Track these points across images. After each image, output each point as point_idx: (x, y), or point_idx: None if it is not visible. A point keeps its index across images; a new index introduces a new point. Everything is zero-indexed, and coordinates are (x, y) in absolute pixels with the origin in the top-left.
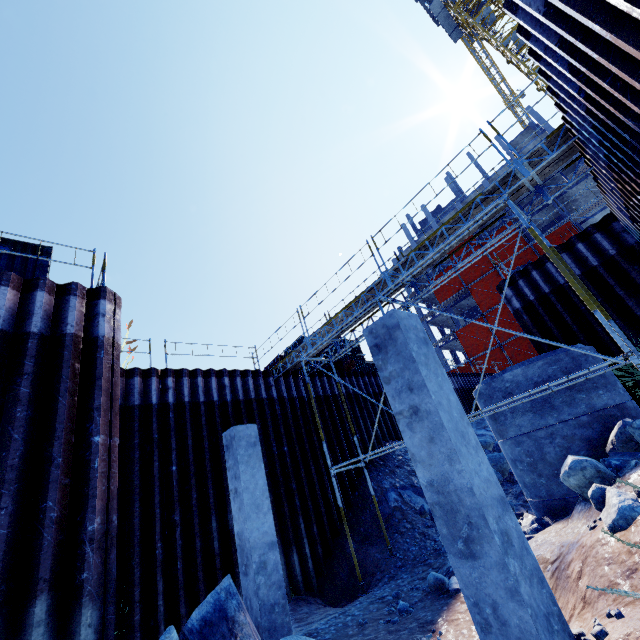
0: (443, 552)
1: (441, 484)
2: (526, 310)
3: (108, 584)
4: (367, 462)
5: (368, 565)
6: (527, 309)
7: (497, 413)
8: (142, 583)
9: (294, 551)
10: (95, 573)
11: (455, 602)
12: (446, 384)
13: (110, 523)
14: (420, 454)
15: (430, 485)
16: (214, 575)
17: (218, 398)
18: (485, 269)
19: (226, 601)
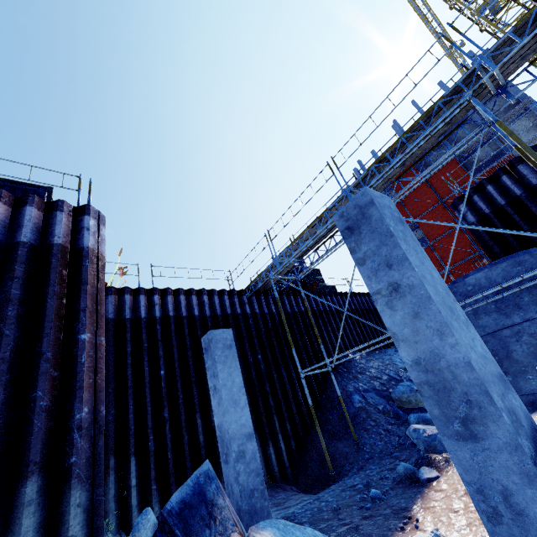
0: (408, 446)
1: (430, 361)
2: (481, 223)
3: (97, 468)
4: (332, 369)
5: (337, 458)
6: (482, 222)
7: None
8: (137, 470)
9: (270, 445)
10: (83, 457)
11: (428, 491)
12: (427, 261)
13: (98, 413)
14: (403, 332)
15: (416, 364)
16: (200, 464)
17: (199, 313)
18: (431, 203)
19: (205, 485)
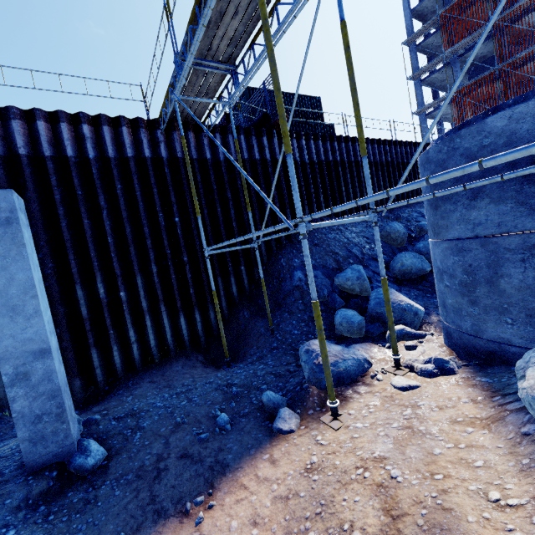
0: None
1: None
2: None
3: None
4: (284, 238)
5: (251, 336)
6: None
7: (443, 197)
8: None
9: (181, 317)
10: None
11: (266, 450)
12: None
13: None
14: None
15: None
16: (84, 335)
17: (76, 153)
18: None
19: None
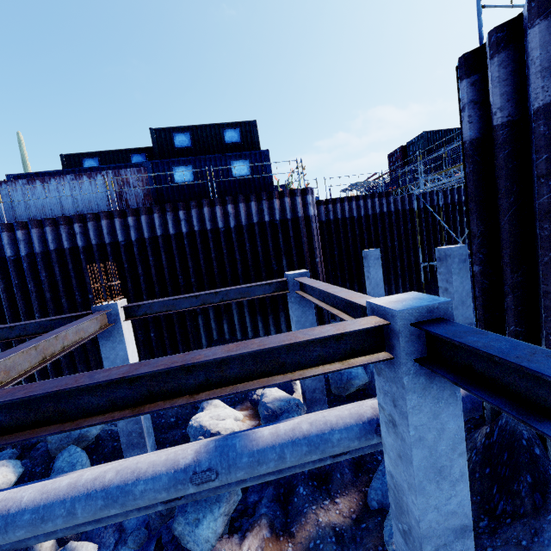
0: None
1: None
2: None
3: None
4: None
5: None
6: None
7: None
8: None
9: (393, 293)
10: None
11: None
12: (466, 281)
13: None
14: None
15: None
16: None
17: (356, 214)
18: None
19: None
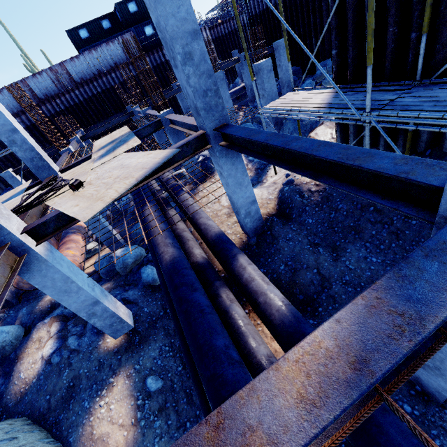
0: None
1: None
2: None
3: None
4: None
5: None
6: None
7: None
8: None
9: None
10: None
11: None
12: None
13: None
14: None
15: None
16: (232, 78)
17: (224, 33)
18: None
19: (238, 80)
